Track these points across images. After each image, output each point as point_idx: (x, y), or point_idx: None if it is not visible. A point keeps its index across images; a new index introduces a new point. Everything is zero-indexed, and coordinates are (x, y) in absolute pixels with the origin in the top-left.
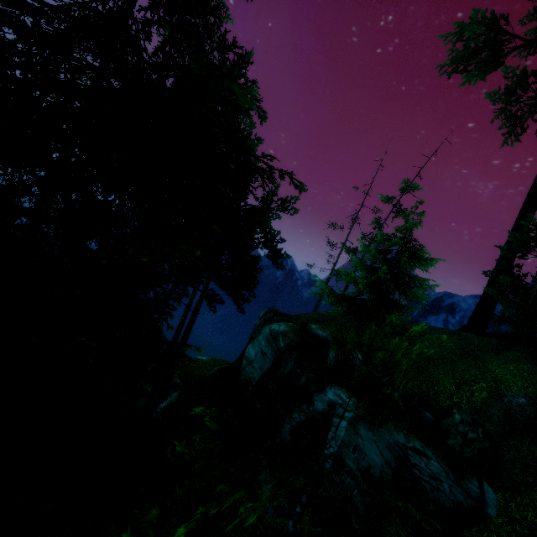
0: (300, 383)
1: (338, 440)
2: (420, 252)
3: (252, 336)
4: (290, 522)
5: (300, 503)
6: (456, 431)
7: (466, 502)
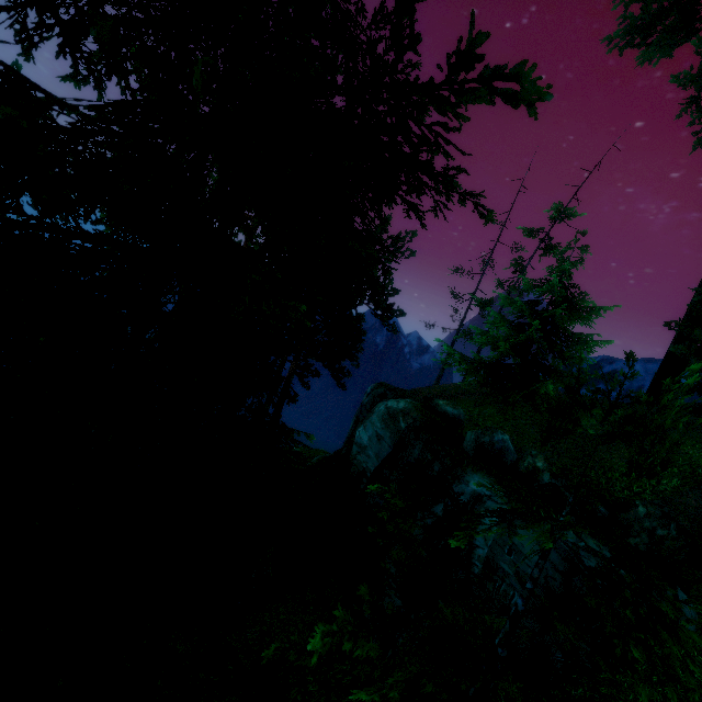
0: (433, 472)
1: (489, 539)
2: (582, 300)
3: (359, 418)
4: (519, 600)
5: (531, 579)
6: (640, 528)
7: None
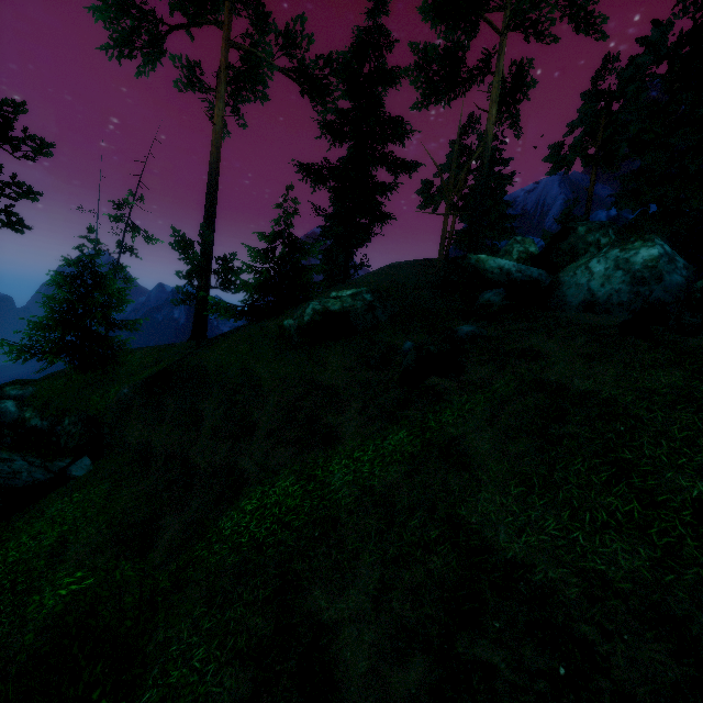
0: None
1: None
2: (108, 280)
3: None
4: None
5: None
6: (64, 433)
7: (46, 476)
